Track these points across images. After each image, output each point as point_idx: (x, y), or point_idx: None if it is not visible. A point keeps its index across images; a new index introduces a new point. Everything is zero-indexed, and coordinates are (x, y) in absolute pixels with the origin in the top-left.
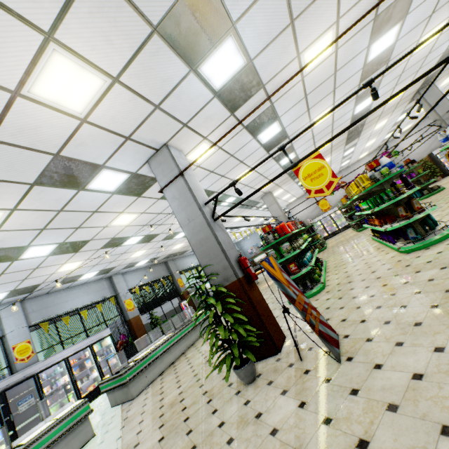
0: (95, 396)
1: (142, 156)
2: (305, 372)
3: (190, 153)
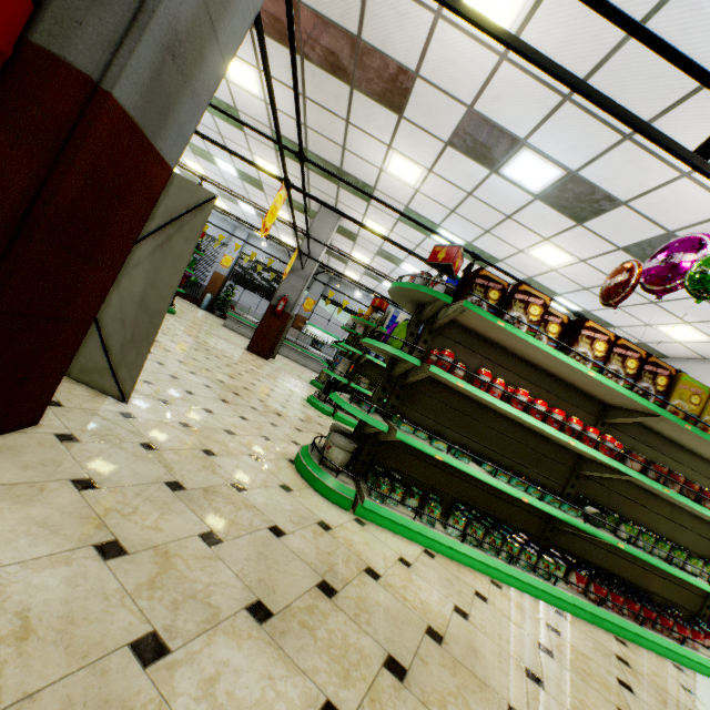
0: None
1: None
2: None
3: None
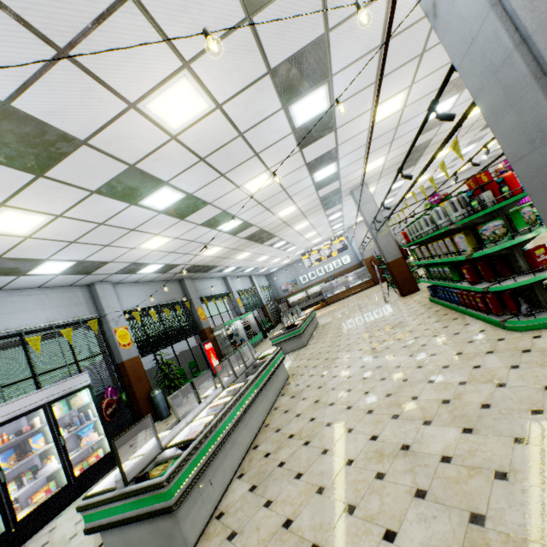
0: (48, 514)
1: None
2: None
3: None
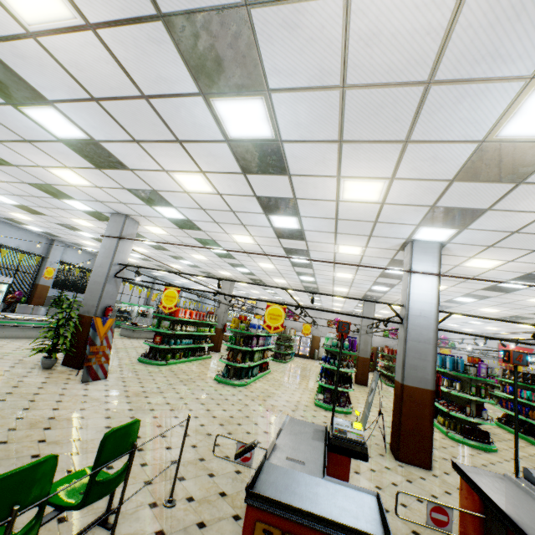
0: None
1: (108, 210)
2: (68, 378)
3: (147, 226)
